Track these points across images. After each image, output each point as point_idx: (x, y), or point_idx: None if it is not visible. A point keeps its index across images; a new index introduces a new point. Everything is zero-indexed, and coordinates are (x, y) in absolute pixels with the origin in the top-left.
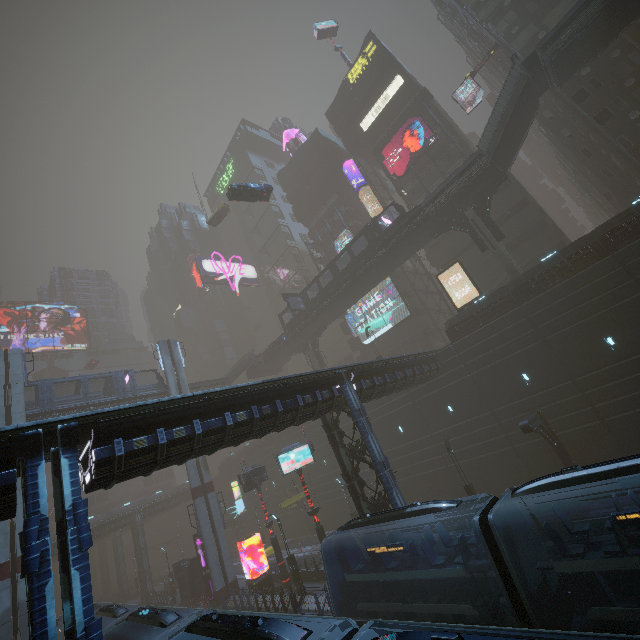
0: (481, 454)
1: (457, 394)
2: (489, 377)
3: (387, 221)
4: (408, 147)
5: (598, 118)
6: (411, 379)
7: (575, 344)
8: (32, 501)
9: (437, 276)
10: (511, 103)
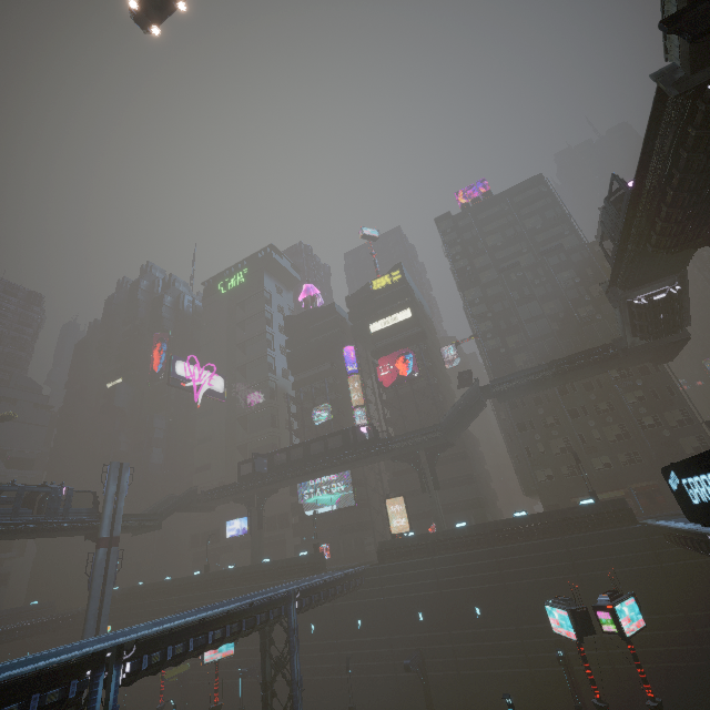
0: (371, 673)
1: (369, 611)
2: (396, 606)
3: (363, 429)
4: (398, 368)
5: (519, 426)
6: (339, 595)
7: (458, 603)
8: (93, 705)
9: (385, 499)
10: (468, 405)
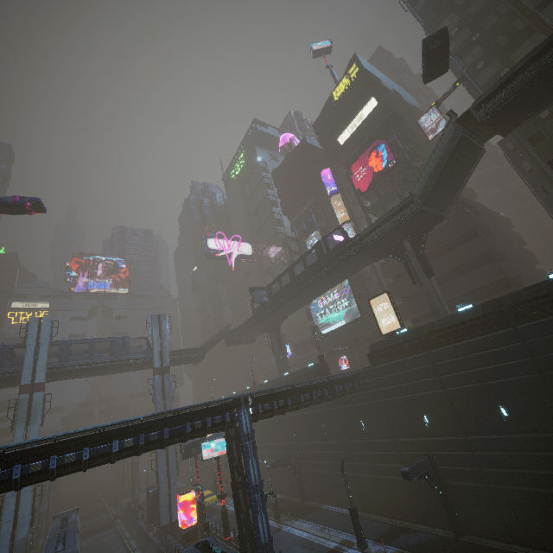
0: (383, 474)
1: (370, 414)
2: (396, 408)
3: (339, 238)
4: (372, 166)
5: (552, 163)
6: (319, 399)
7: (471, 403)
8: None
9: (369, 300)
10: (445, 155)
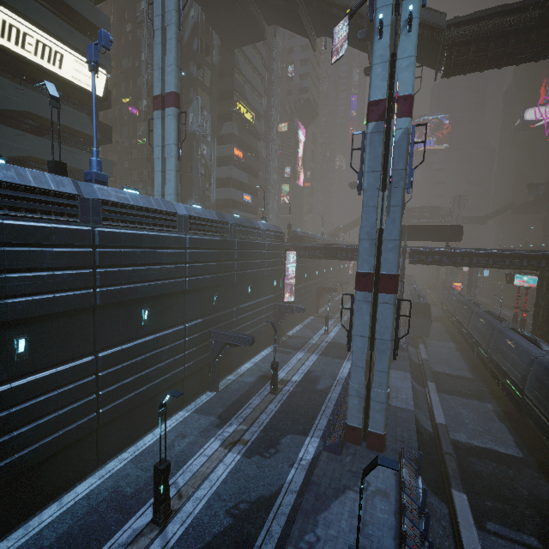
0: None
1: None
2: None
3: None
4: None
5: None
6: None
7: None
8: None
9: None
10: None
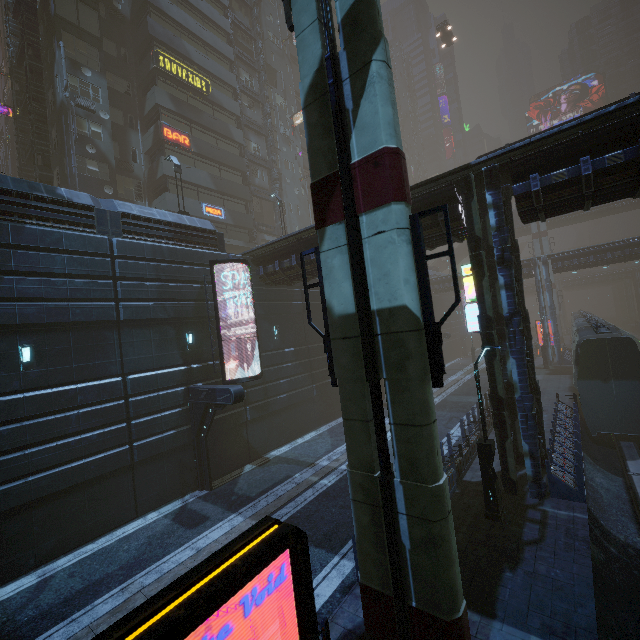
0: None
1: None
2: None
3: None
4: None
5: None
6: None
7: None
8: (536, 276)
9: None
10: None
